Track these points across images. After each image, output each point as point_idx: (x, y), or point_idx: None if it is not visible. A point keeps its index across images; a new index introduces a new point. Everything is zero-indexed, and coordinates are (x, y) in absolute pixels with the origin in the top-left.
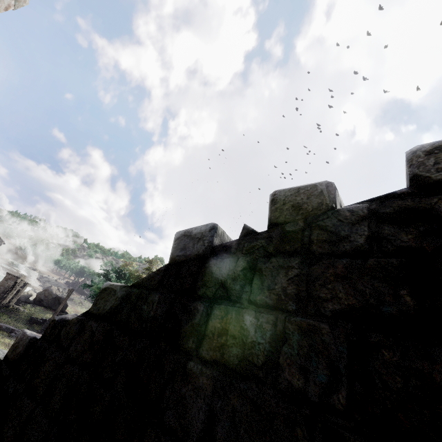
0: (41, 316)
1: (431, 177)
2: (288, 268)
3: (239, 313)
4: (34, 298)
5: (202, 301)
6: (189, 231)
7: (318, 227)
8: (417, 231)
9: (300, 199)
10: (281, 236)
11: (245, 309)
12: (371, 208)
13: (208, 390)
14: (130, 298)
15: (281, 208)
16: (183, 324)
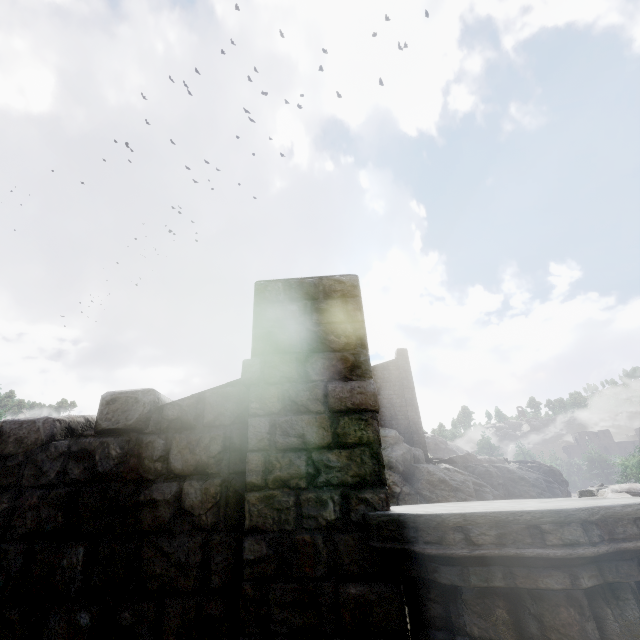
0: None
1: (102, 425)
2: None
3: None
4: None
5: None
6: None
7: (31, 462)
8: (82, 468)
9: (23, 434)
10: (2, 471)
11: None
12: (68, 445)
13: None
14: None
15: (7, 441)
16: None
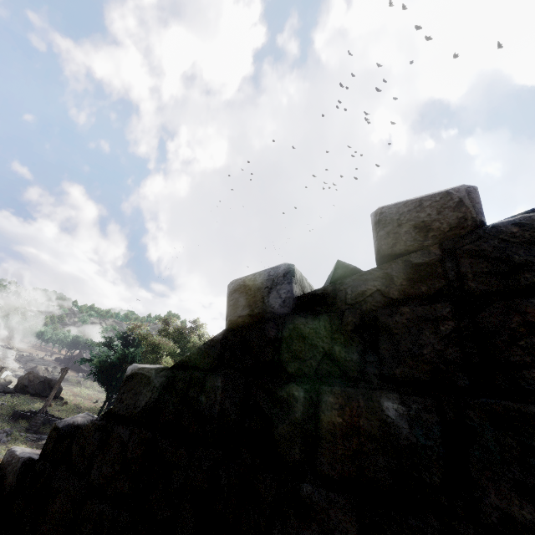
0: (28, 407)
1: None
2: (437, 321)
3: (371, 397)
4: (14, 384)
5: (298, 383)
6: (251, 279)
7: (469, 254)
8: None
9: (426, 216)
10: (407, 273)
11: (379, 390)
12: None
13: (352, 533)
14: (174, 386)
15: (396, 232)
16: (275, 422)
